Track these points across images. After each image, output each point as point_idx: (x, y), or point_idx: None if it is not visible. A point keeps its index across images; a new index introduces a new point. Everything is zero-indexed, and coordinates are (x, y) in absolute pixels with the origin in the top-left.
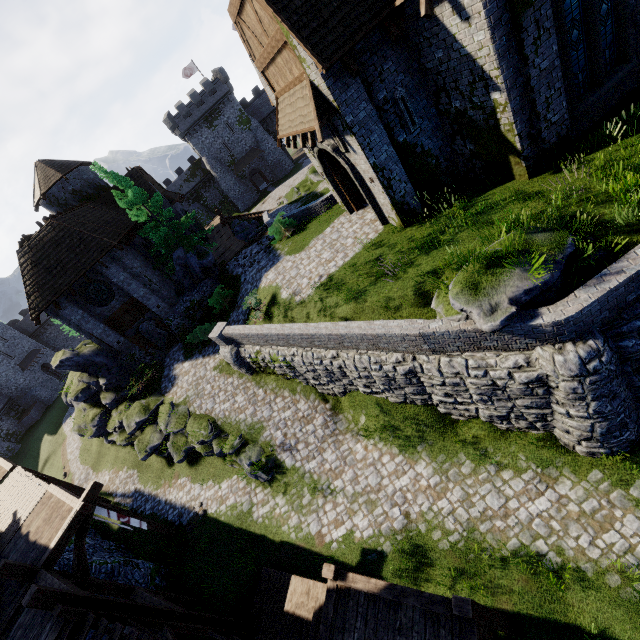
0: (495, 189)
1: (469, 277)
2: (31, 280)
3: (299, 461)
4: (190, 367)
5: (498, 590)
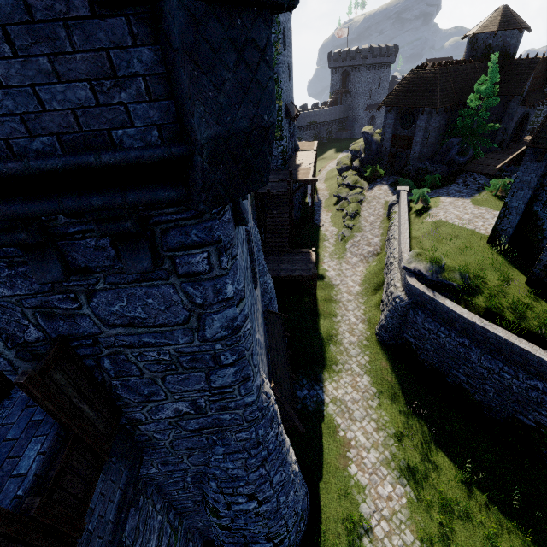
0: (519, 272)
1: (424, 253)
2: (398, 88)
3: (349, 250)
4: (384, 189)
5: (323, 306)
